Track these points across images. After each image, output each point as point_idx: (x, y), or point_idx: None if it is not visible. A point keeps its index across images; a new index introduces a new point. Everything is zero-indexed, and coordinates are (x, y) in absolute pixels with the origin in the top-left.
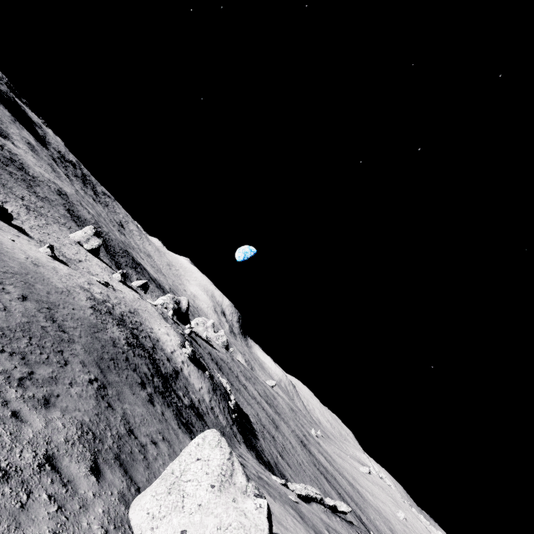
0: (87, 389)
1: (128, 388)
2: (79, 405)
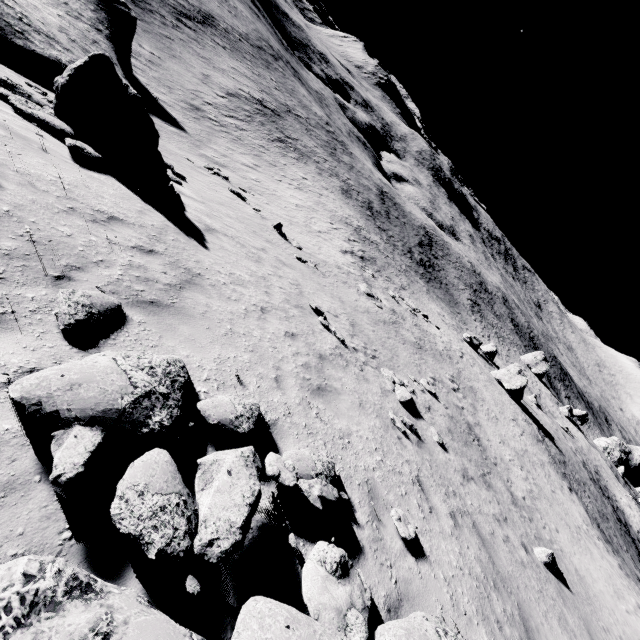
0: (629, 556)
1: (637, 562)
2: (635, 566)
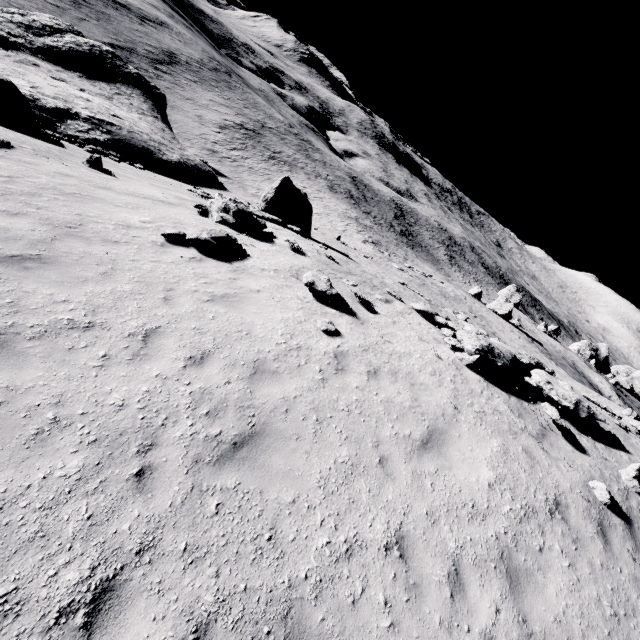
0: None
1: None
2: None
